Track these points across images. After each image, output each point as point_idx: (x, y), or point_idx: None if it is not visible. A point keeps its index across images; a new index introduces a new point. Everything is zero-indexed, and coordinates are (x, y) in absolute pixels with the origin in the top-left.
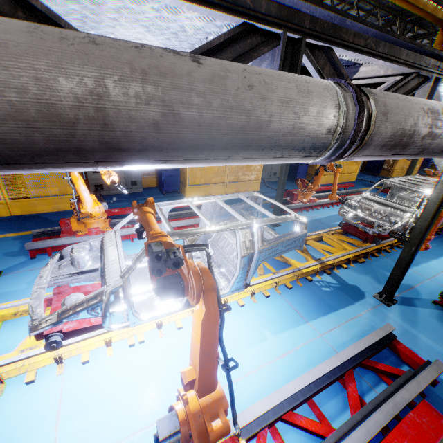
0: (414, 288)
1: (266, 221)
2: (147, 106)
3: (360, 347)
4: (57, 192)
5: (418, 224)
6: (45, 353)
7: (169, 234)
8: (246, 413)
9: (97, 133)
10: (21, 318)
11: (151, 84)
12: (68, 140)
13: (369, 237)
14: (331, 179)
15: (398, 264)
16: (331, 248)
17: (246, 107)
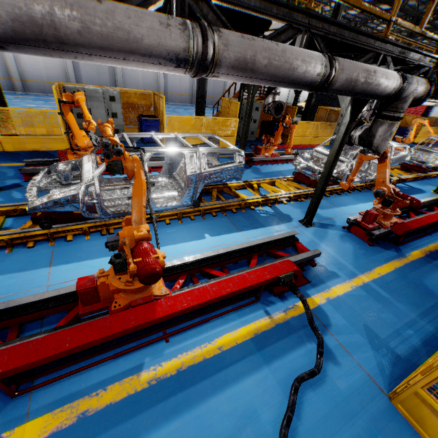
0: (334, 219)
1: (209, 149)
2: (74, 23)
3: (267, 240)
4: (45, 132)
5: (328, 159)
6: (40, 231)
7: None
8: (173, 261)
9: (53, 33)
10: (21, 216)
11: (75, 12)
12: (40, 34)
13: (312, 183)
14: (305, 141)
15: (315, 193)
16: (278, 189)
17: (127, 29)
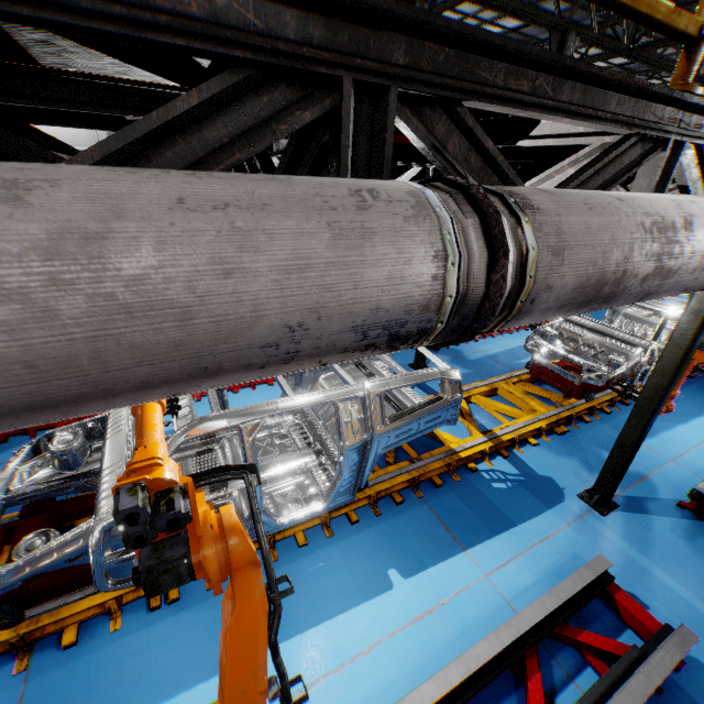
0: (648, 478)
1: (389, 382)
2: None
3: (551, 604)
4: None
5: (652, 381)
6: None
7: (211, 419)
8: None
9: None
10: None
11: None
12: None
13: (574, 389)
14: None
15: (619, 446)
16: (510, 409)
17: (175, 301)
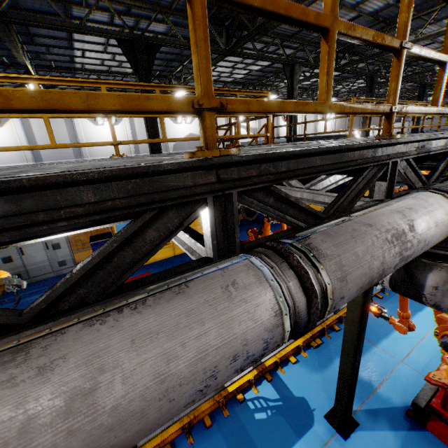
0: (383, 385)
1: None
2: None
3: None
4: None
5: (347, 328)
6: None
7: None
8: None
9: None
10: None
11: None
12: None
13: None
14: None
15: (341, 379)
16: None
17: None
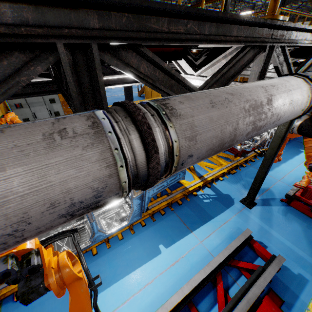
0: (269, 190)
1: None
2: None
3: (226, 253)
4: None
5: (268, 152)
6: None
7: None
8: None
9: None
10: None
11: None
12: None
13: (238, 153)
14: None
15: (255, 180)
16: (211, 164)
17: None
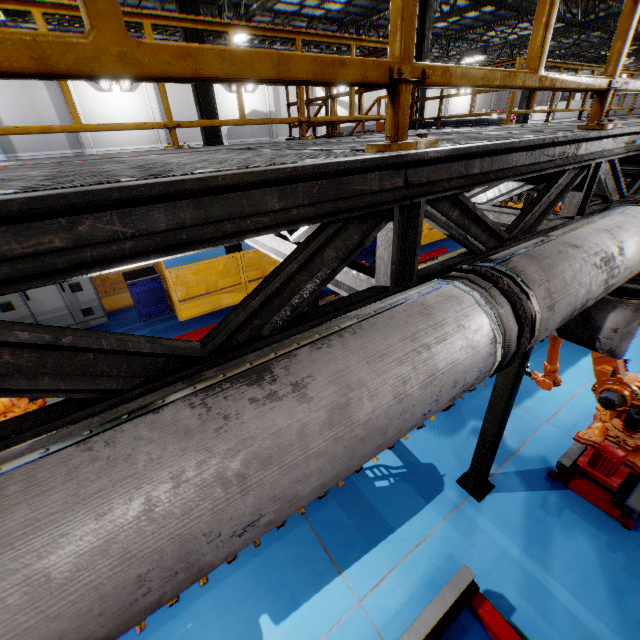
0: (524, 447)
1: None
2: None
3: None
4: None
5: (499, 381)
6: None
7: None
8: None
9: None
10: None
11: None
12: None
13: None
14: None
15: (482, 439)
16: None
17: None
